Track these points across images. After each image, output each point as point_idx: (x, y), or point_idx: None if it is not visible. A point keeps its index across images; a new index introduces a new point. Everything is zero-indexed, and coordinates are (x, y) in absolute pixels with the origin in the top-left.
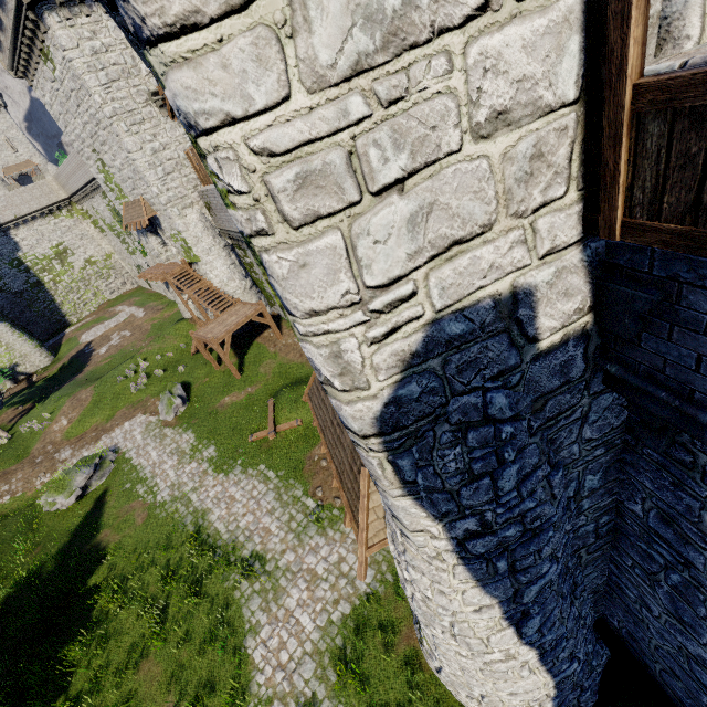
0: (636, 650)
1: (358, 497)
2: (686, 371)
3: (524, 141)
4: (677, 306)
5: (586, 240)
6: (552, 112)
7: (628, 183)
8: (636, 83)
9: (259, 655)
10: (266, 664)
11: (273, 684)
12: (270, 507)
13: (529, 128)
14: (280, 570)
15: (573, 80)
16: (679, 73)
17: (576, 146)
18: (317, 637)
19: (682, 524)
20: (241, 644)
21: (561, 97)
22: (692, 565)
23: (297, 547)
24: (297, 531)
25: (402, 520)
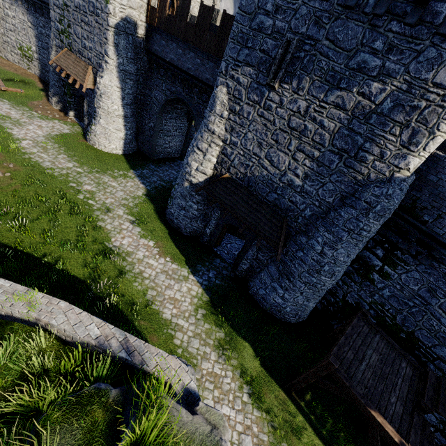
0: (143, 147)
1: (86, 75)
2: (152, 45)
3: (141, 3)
4: (152, 35)
5: (145, 23)
6: (144, 3)
7: (149, 16)
8: (150, 5)
9: (15, 133)
10: (20, 135)
11: (25, 138)
12: (8, 108)
13: (142, 2)
14: (21, 121)
15: (146, 1)
16: (152, 6)
17: (146, 9)
18: (45, 135)
19: (152, 88)
20: (3, 130)
21: (145, 2)
22: (152, 98)
23: (30, 119)
24: (29, 117)
25: (110, 55)
